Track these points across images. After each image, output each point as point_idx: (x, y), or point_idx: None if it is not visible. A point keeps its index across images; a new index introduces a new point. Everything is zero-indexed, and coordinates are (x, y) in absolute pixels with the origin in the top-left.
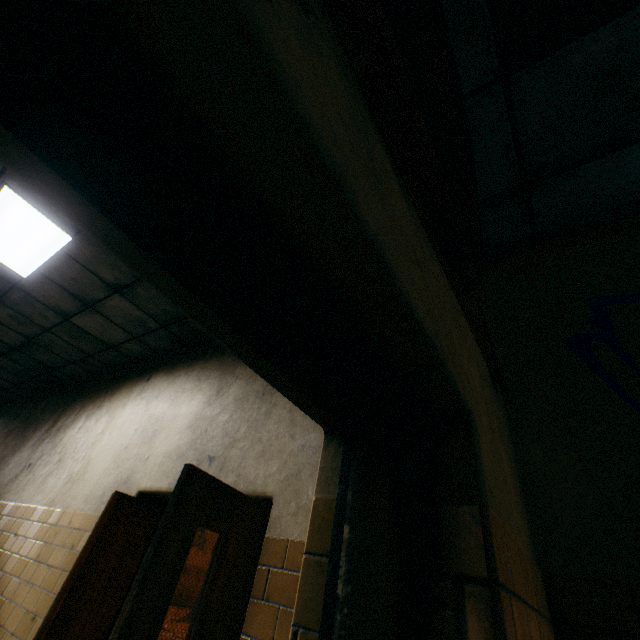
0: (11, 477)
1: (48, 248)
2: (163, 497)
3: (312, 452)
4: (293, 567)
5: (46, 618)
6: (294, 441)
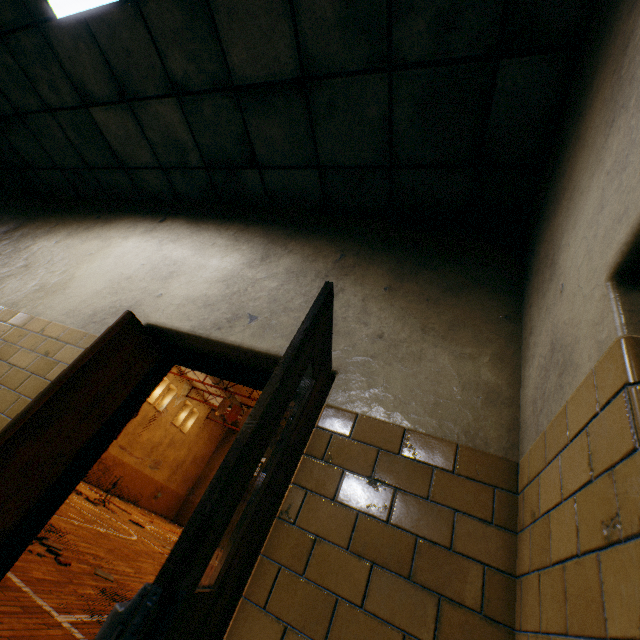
0: None
1: None
2: (172, 340)
3: (391, 344)
4: (364, 439)
5: (27, 408)
6: (368, 328)
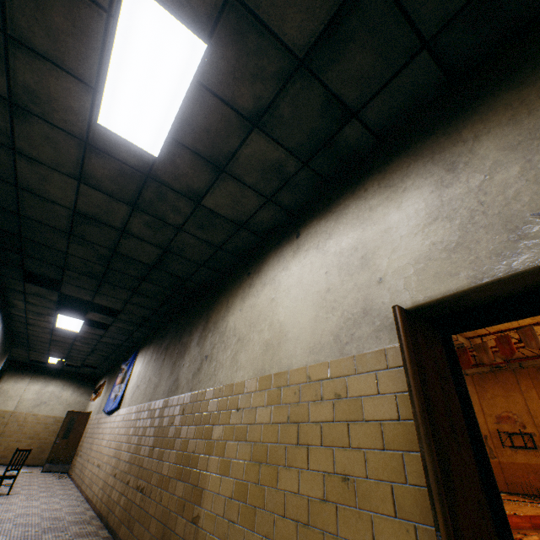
0: (193, 372)
1: (178, 87)
2: (442, 310)
3: None
4: None
5: (430, 469)
6: None
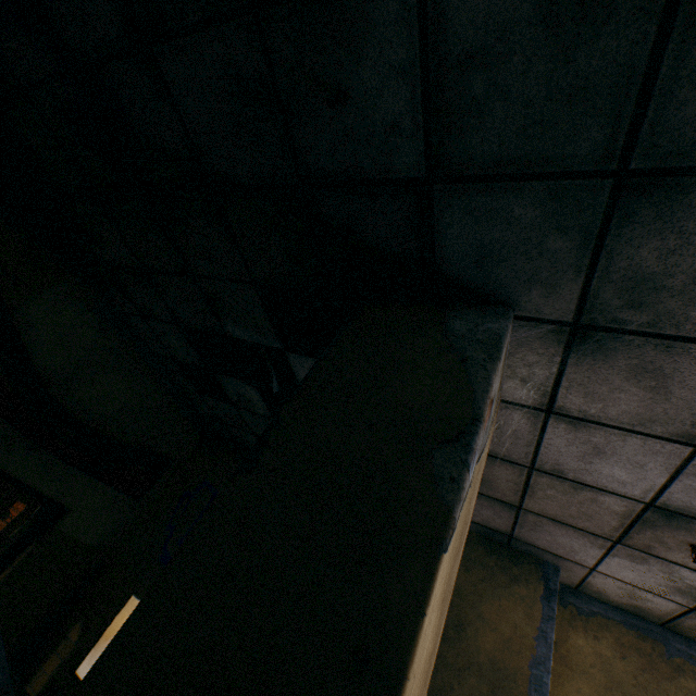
0: None
1: None
2: None
3: None
4: None
5: None
6: None
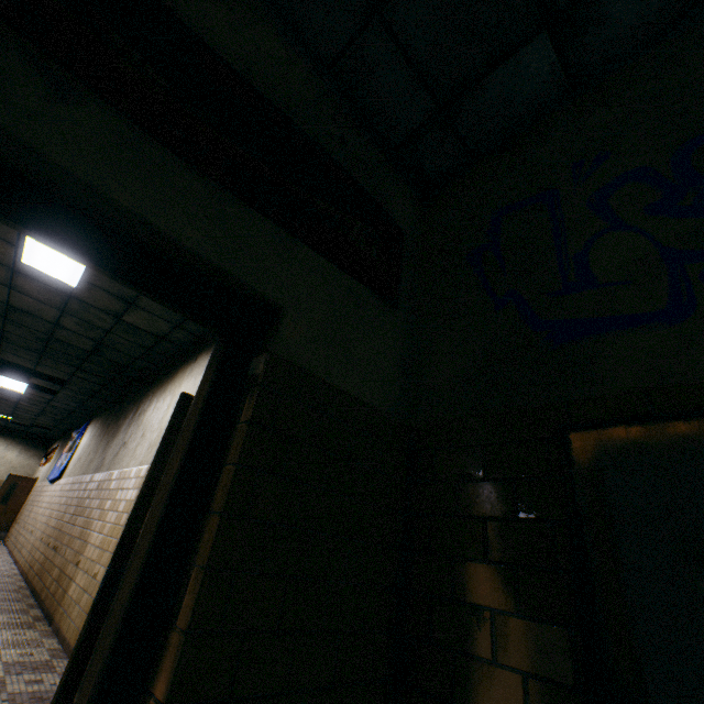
0: (114, 455)
1: None
2: None
3: None
4: None
5: None
6: None
